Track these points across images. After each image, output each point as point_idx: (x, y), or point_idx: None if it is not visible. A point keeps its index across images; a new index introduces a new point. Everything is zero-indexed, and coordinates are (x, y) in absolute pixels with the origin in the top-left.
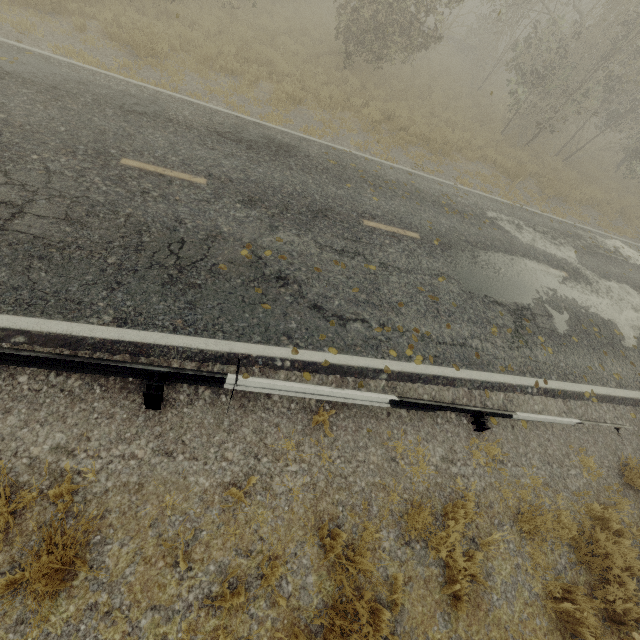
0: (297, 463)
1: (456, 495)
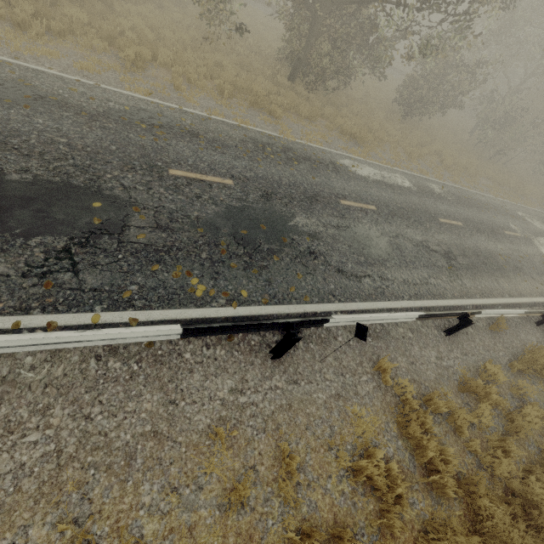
0: None
1: None
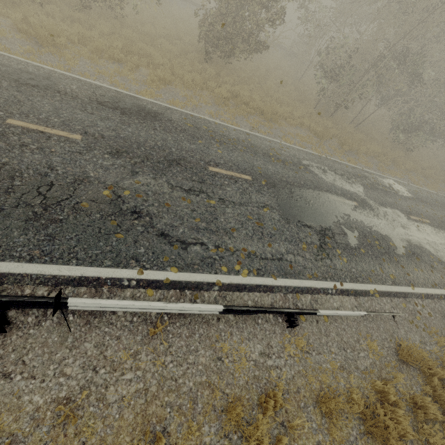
0: (133, 371)
1: (270, 385)
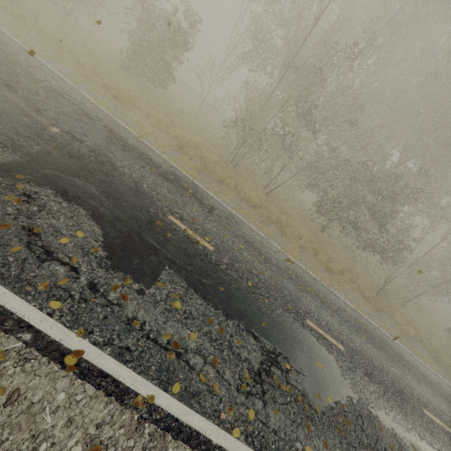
0: None
1: None
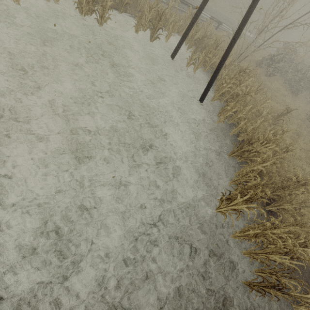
0: None
1: None
